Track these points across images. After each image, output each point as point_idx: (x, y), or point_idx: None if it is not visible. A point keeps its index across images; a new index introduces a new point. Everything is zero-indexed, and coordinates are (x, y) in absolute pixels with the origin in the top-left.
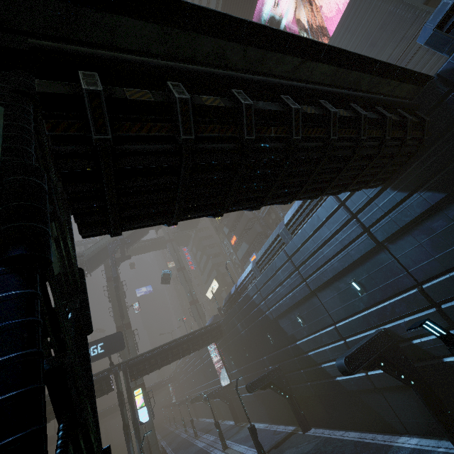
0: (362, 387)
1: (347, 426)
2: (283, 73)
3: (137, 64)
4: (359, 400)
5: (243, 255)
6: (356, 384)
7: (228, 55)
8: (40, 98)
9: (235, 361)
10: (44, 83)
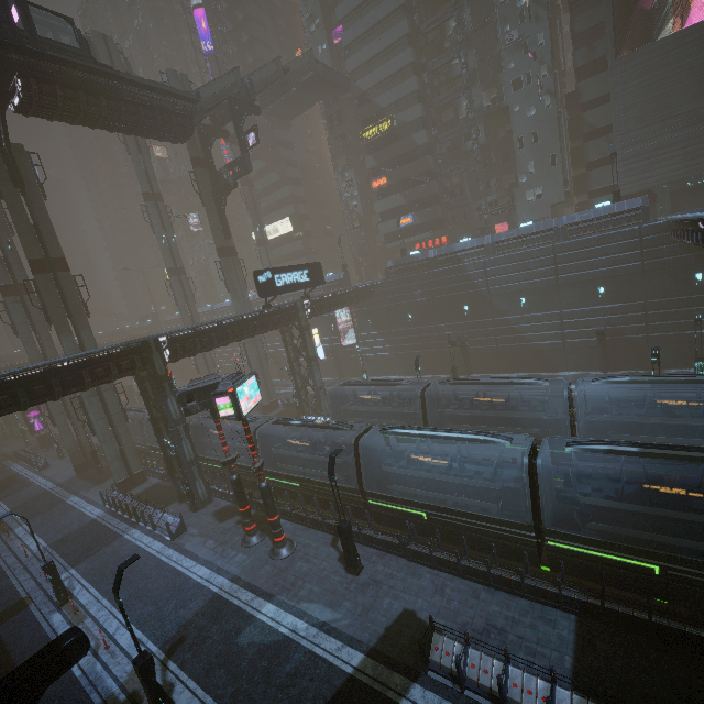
0: (553, 348)
1: (514, 371)
2: None
3: None
4: (541, 356)
5: (386, 210)
6: (550, 346)
7: None
8: None
9: (376, 324)
10: None
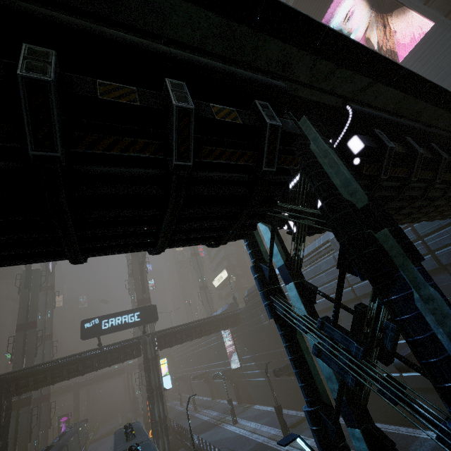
0: None
1: None
2: (443, 126)
3: (390, 122)
4: None
5: None
6: None
7: (422, 113)
8: (362, 149)
9: (249, 348)
10: (362, 138)
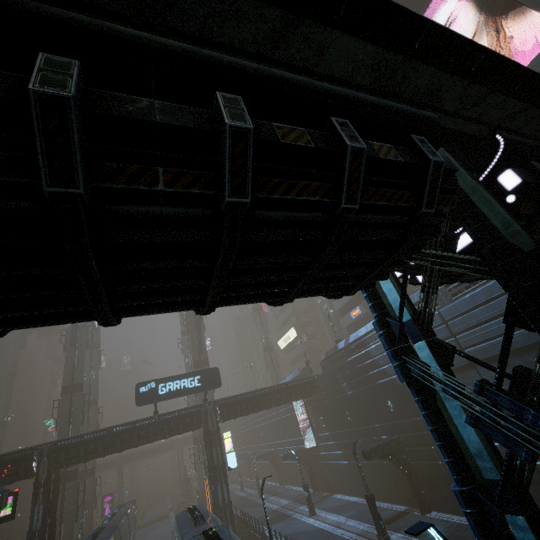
0: None
1: None
2: None
3: None
4: None
5: (341, 306)
6: None
7: None
8: (519, 185)
9: (327, 423)
10: (517, 171)
